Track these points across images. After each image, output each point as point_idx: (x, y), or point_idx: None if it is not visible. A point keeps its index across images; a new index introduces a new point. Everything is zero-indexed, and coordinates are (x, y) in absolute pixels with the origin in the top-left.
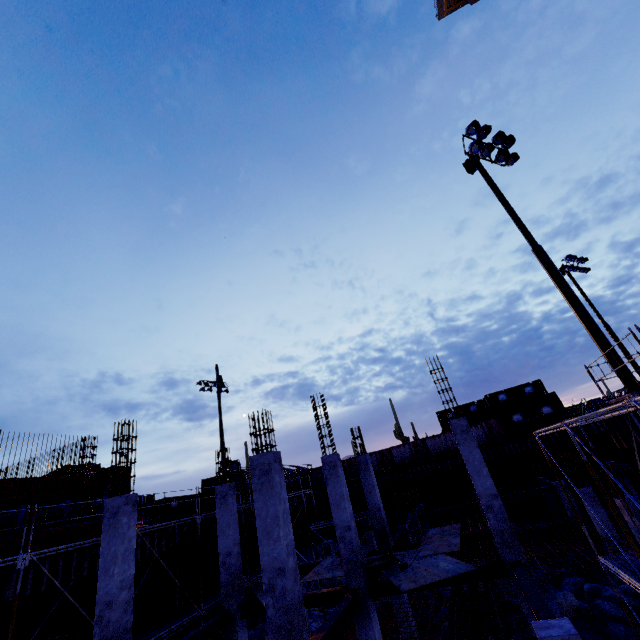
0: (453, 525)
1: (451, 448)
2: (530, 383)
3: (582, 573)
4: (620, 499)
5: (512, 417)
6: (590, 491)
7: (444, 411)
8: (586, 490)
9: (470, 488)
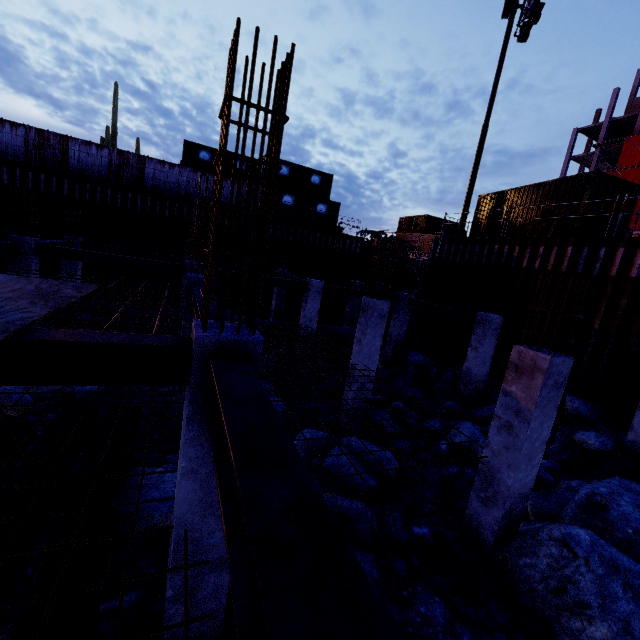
0: (64, 285)
1: (182, 192)
2: (322, 173)
3: (271, 379)
4: (548, 355)
5: (283, 196)
6: (385, 308)
7: (199, 146)
8: (382, 305)
9: (182, 251)
